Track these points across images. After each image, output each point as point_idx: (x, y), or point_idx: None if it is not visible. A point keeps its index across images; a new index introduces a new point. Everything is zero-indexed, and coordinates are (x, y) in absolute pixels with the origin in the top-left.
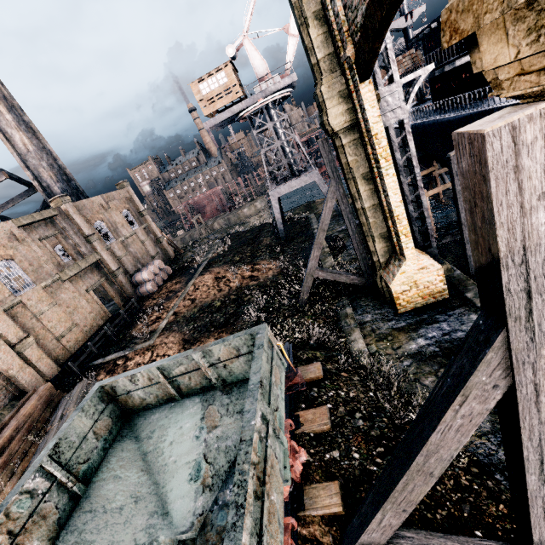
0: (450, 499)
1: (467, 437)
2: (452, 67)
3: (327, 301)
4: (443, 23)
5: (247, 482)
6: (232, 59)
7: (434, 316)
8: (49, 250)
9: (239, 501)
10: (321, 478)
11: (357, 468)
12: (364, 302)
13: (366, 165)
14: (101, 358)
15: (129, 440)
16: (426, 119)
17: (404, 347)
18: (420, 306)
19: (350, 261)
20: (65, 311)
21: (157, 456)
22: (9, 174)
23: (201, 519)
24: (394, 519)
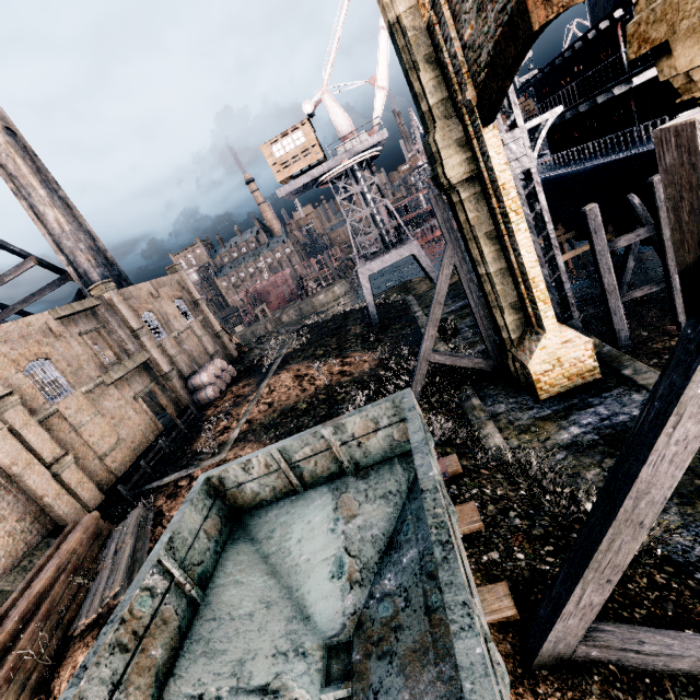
0: (647, 597)
1: (681, 470)
2: (574, 114)
3: (446, 393)
4: (629, 36)
5: (446, 522)
6: (309, 116)
7: (586, 399)
8: (91, 348)
9: (443, 539)
10: (482, 581)
11: (525, 569)
12: (494, 391)
13: (490, 222)
14: (157, 480)
15: (243, 543)
16: (547, 174)
17: (553, 437)
18: (566, 390)
19: (467, 345)
20: (109, 423)
21: (283, 556)
22: (39, 260)
23: (354, 618)
24: (596, 594)
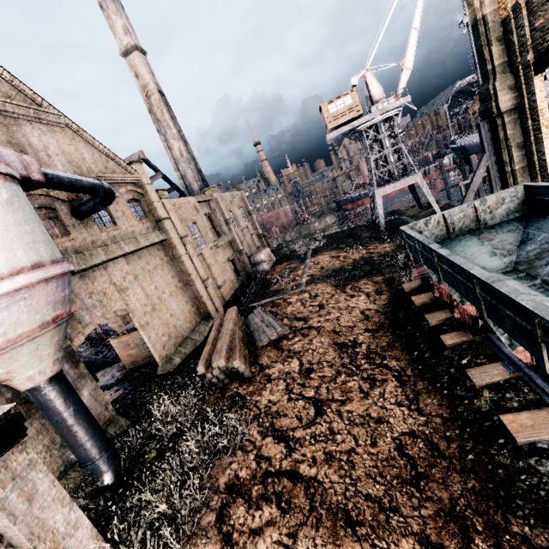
0: None
1: None
2: None
3: None
4: None
5: None
6: (352, 87)
7: None
8: (209, 224)
9: None
10: None
11: None
12: None
13: (521, 137)
14: (254, 303)
15: None
16: None
17: None
18: None
19: None
20: (219, 269)
21: None
22: (163, 174)
23: (511, 263)
24: None
